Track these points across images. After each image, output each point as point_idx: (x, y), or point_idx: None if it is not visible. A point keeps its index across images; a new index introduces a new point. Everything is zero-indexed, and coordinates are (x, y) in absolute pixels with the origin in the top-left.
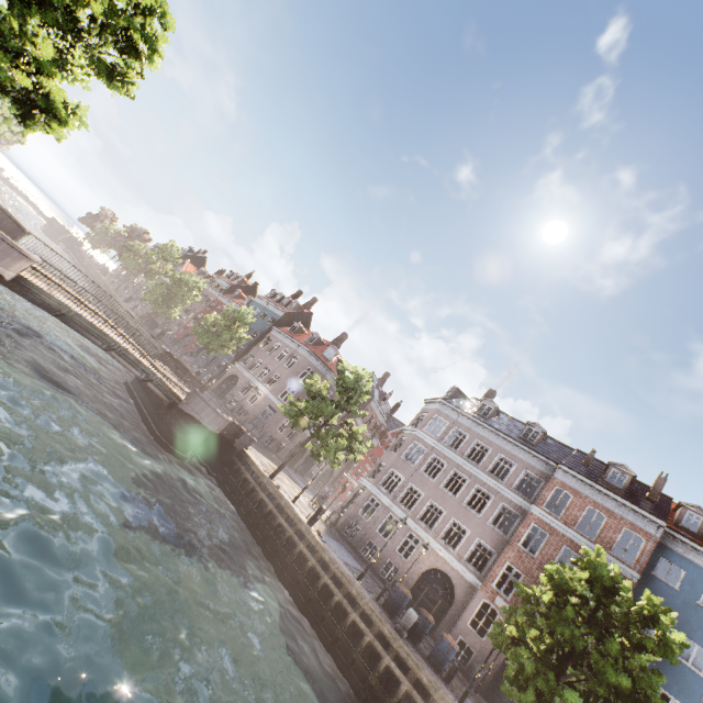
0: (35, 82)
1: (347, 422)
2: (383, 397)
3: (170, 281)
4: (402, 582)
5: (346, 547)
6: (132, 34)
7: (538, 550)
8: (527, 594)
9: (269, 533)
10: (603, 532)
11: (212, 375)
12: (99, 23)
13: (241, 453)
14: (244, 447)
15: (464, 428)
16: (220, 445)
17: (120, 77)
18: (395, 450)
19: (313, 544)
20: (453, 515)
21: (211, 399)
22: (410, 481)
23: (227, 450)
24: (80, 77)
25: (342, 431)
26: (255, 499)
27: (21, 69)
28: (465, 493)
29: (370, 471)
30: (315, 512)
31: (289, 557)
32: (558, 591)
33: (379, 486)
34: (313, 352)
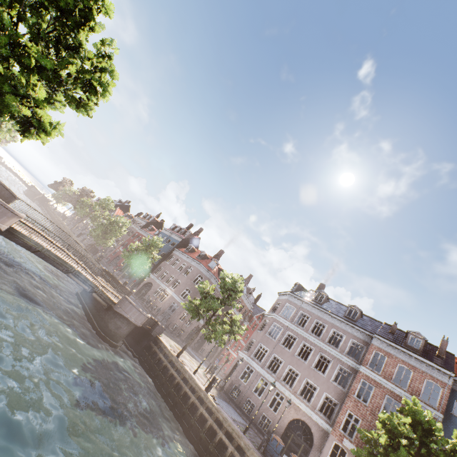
0: (33, 112)
1: (228, 312)
2: (249, 291)
3: (107, 222)
4: (274, 431)
5: (232, 406)
6: (93, 82)
7: (369, 400)
8: (368, 438)
9: (178, 400)
10: (412, 383)
11: (134, 282)
12: (73, 77)
13: (156, 339)
14: (158, 335)
15: (306, 312)
16: (141, 334)
17: (84, 105)
18: (261, 330)
19: (210, 406)
20: (305, 376)
21: (134, 300)
22: (273, 352)
23: (147, 338)
24: (59, 106)
25: (225, 319)
26: (167, 373)
27: (24, 105)
28: (312, 359)
29: (245, 346)
30: (210, 381)
31: (193, 418)
32: (391, 435)
33: (252, 357)
34: (202, 264)
